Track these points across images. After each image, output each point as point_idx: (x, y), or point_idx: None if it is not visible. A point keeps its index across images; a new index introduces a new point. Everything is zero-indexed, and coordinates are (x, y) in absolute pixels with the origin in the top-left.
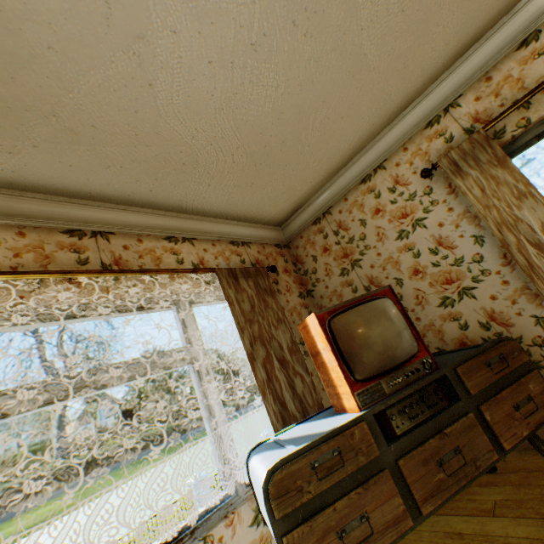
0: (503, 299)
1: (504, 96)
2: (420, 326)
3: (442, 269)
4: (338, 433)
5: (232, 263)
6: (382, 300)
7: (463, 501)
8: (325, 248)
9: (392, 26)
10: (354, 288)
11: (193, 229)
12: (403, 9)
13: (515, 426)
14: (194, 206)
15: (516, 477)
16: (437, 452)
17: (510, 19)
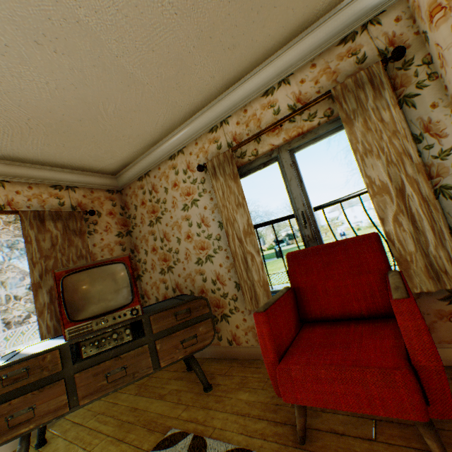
0: (225, 268)
1: (250, 128)
2: (185, 274)
3: (201, 239)
4: (36, 356)
5: (48, 205)
6: (117, 265)
7: (159, 388)
8: (143, 202)
9: (149, 59)
10: (156, 237)
11: (6, 173)
12: (153, 49)
13: (176, 352)
14: (4, 154)
15: (195, 375)
16: (109, 368)
17: (259, 72)
